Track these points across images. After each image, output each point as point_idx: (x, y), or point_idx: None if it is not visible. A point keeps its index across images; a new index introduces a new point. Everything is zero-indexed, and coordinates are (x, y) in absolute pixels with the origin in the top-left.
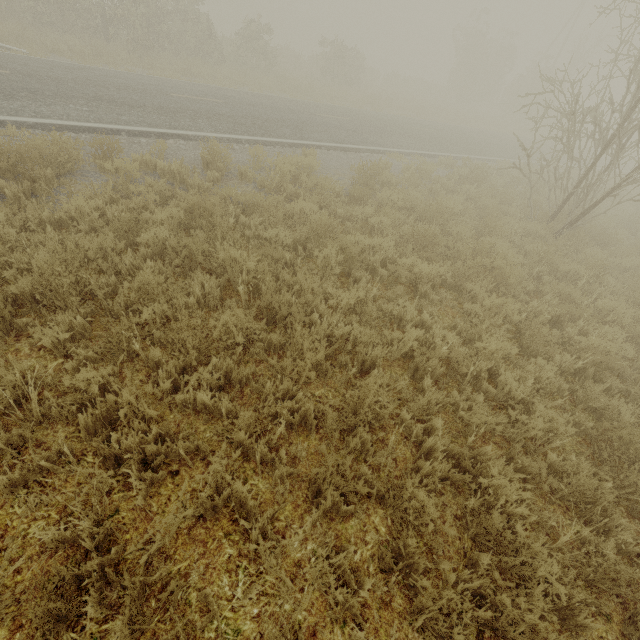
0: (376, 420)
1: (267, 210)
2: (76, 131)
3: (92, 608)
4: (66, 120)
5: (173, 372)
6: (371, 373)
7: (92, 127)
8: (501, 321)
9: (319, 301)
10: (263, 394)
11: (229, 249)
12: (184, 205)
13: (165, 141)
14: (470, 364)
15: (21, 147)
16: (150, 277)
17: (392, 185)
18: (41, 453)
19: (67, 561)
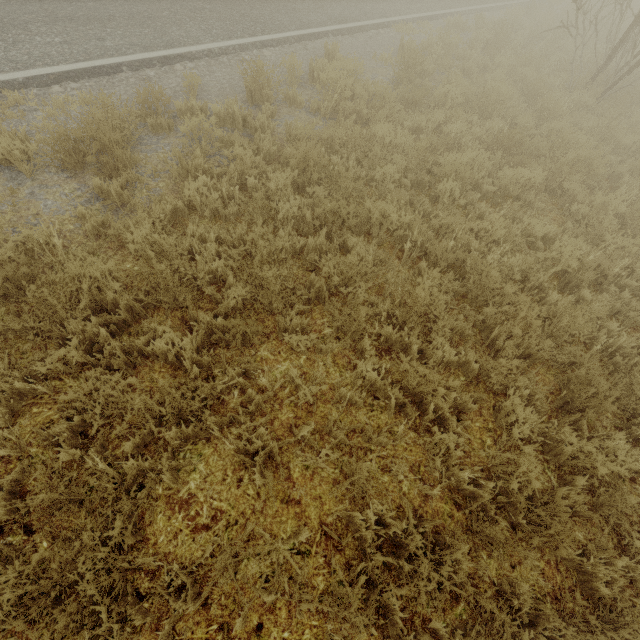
0: (568, 336)
1: (353, 143)
2: (74, 79)
3: (503, 521)
4: (53, 65)
5: (416, 342)
6: (549, 297)
7: (88, 68)
8: (612, 217)
9: (472, 239)
10: (489, 340)
11: (384, 207)
12: (292, 161)
13: (173, 68)
14: (611, 267)
15: (75, 126)
16: (354, 259)
17: (429, 74)
18: (361, 436)
19: (443, 500)
